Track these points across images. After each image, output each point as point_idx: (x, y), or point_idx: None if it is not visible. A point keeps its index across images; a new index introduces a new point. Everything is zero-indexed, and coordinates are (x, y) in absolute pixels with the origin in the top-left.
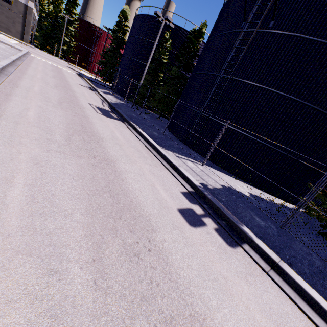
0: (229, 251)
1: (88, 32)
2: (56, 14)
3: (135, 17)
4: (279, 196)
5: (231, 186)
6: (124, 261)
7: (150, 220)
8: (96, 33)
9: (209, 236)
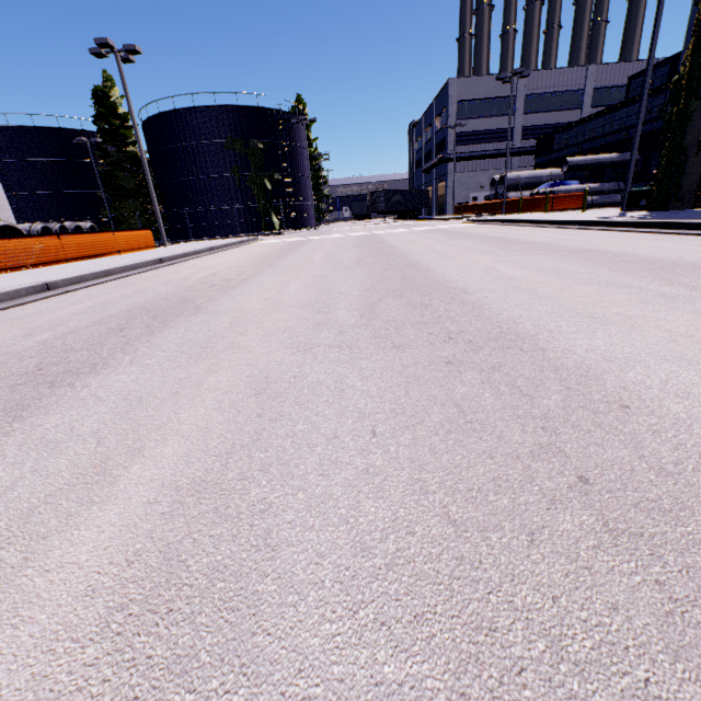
0: None
1: None
2: None
3: None
4: None
5: None
6: None
7: None
8: None
9: None
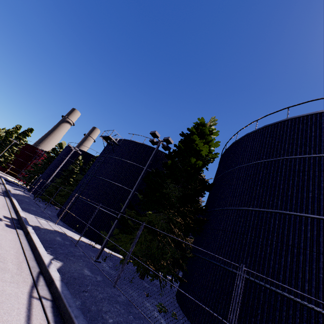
0: (2, 226)
1: (31, 152)
2: (6, 138)
3: (65, 147)
4: (118, 251)
5: (64, 231)
6: None
7: None
8: (38, 154)
9: None
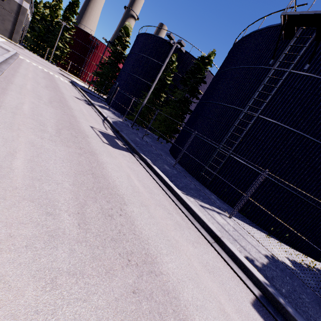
0: None
1: (84, 41)
2: (52, 18)
3: (139, 34)
4: (306, 252)
5: (274, 255)
6: None
7: None
8: (92, 43)
9: None
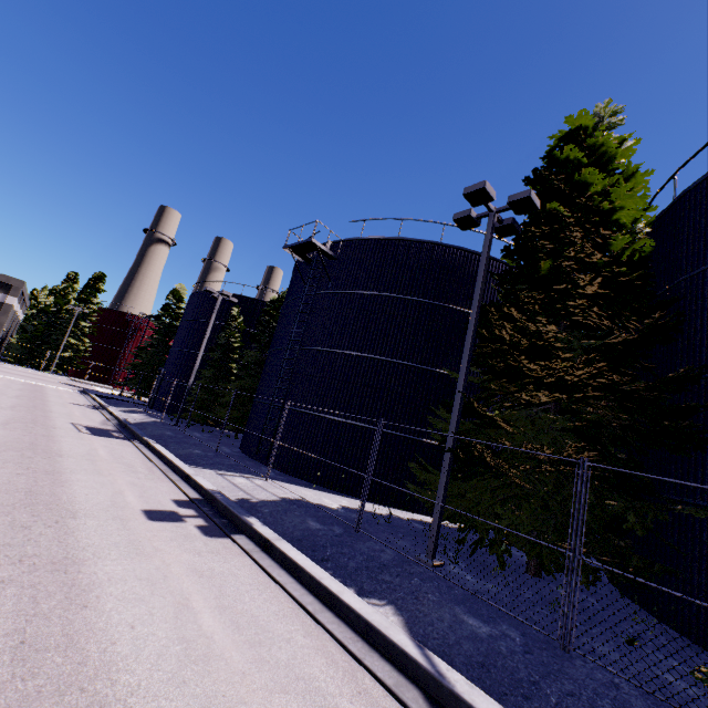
0: (199, 538)
1: (118, 325)
2: (59, 307)
3: (191, 295)
4: (420, 509)
5: (300, 496)
6: (3, 528)
7: (78, 512)
8: (132, 325)
9: (177, 528)
